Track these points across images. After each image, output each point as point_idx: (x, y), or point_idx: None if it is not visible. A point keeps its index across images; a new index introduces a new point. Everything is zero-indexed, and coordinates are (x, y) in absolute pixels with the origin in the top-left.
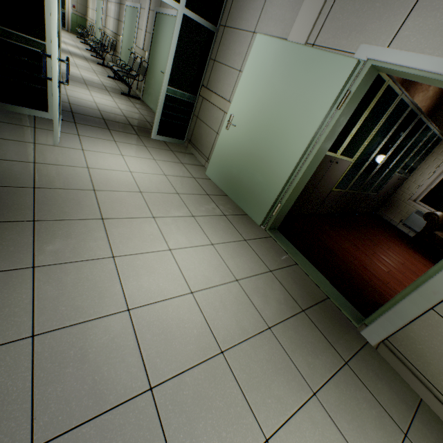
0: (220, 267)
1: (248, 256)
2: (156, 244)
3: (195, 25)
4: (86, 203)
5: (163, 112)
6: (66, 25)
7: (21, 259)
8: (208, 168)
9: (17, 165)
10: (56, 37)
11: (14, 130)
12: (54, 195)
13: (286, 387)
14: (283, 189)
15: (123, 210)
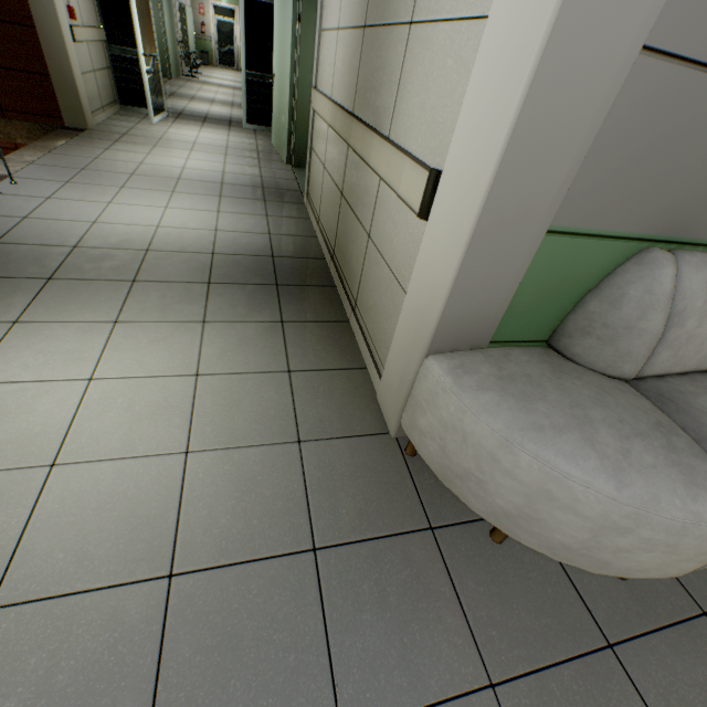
0: (218, 168)
1: (250, 171)
2: (180, 156)
3: (258, 5)
4: (151, 142)
5: (248, 99)
6: (236, 64)
7: (104, 147)
8: (272, 137)
9: (122, 128)
10: (139, 39)
11: (130, 119)
12: (134, 138)
13: (205, 192)
14: (291, 120)
15: (173, 146)
